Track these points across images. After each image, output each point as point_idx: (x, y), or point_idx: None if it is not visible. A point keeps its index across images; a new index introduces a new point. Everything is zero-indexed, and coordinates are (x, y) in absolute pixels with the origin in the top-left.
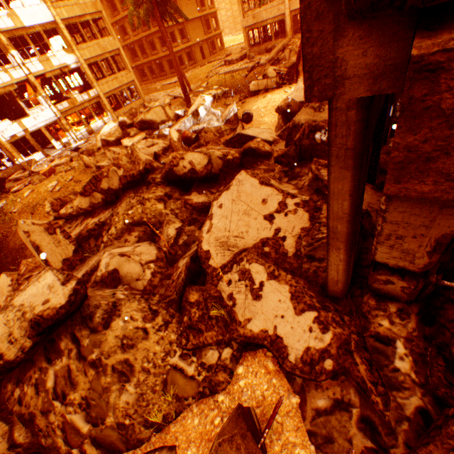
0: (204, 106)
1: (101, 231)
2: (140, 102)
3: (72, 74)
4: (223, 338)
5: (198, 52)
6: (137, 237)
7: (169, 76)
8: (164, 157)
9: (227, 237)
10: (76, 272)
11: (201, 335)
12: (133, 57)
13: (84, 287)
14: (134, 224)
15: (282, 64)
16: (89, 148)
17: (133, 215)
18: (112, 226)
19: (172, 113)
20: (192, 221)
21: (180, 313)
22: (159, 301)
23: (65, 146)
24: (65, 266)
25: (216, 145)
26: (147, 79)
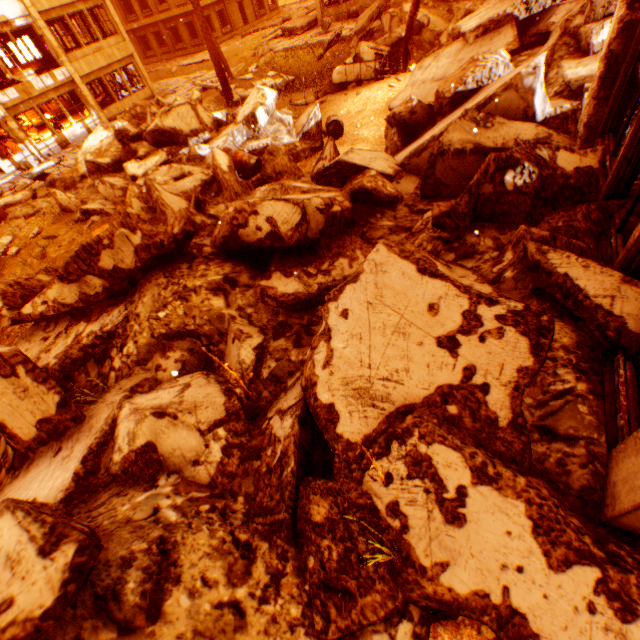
0: (265, 106)
1: (108, 348)
2: (146, 94)
3: (18, 37)
4: (395, 604)
5: (237, 11)
6: (179, 361)
7: (190, 50)
8: (212, 204)
9: (367, 380)
10: (67, 444)
11: (352, 604)
12: (126, 14)
13: (96, 553)
14: (171, 336)
15: (381, 40)
16: (64, 176)
17: (168, 320)
18: (128, 340)
19: (208, 118)
20: (279, 329)
21: (297, 547)
22: (249, 514)
23: (21, 168)
24: (43, 432)
25: (293, 179)
26: (153, 53)
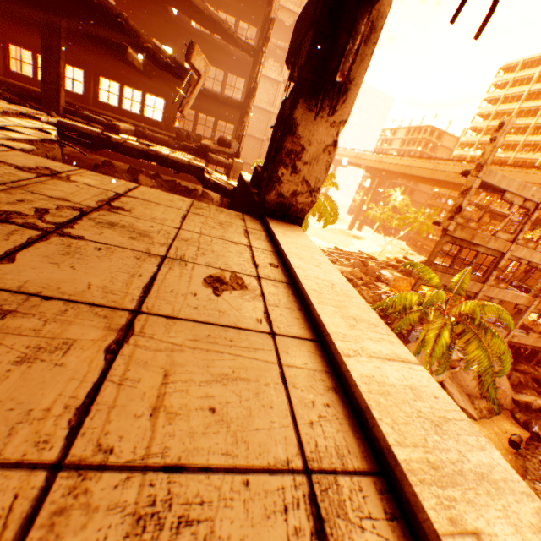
0: None
1: None
2: None
3: None
4: None
5: None
6: None
7: None
8: None
9: None
10: None
11: None
12: None
13: None
14: None
15: None
16: None
17: None
18: None
19: None
20: None
21: None
22: None
23: None
24: None
25: None
26: None
